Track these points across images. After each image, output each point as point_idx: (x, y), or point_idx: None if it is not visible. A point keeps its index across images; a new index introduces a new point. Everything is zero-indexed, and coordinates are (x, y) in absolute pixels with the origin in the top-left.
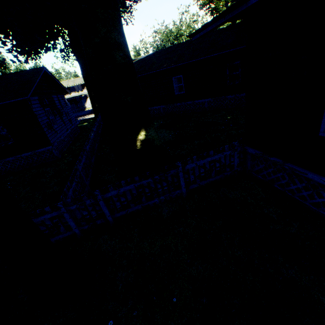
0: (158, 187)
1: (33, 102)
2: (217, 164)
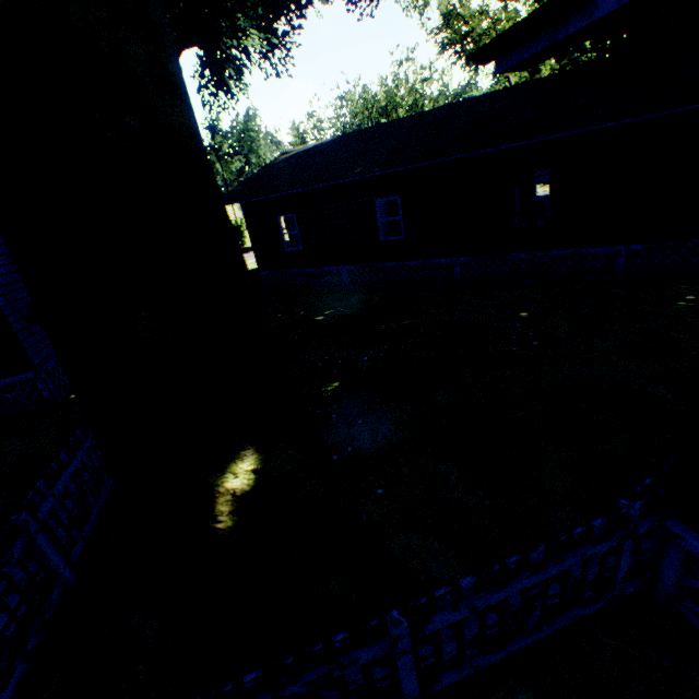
0: None
1: None
2: (551, 588)
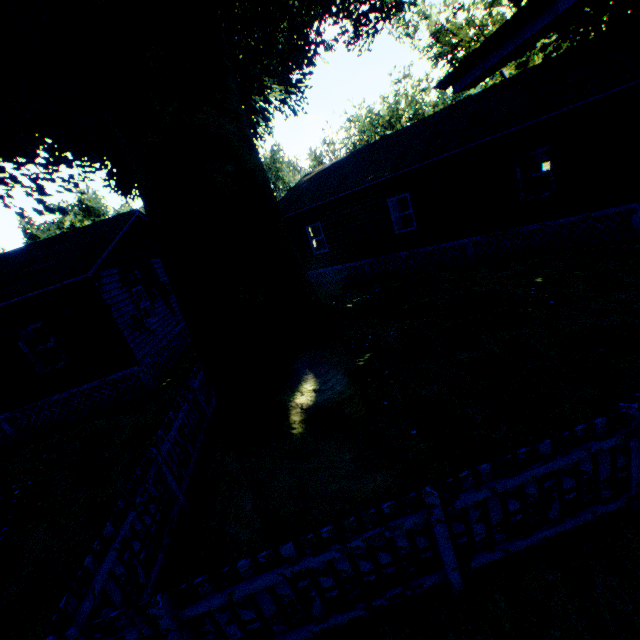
0: (362, 568)
1: (105, 281)
2: (565, 482)
